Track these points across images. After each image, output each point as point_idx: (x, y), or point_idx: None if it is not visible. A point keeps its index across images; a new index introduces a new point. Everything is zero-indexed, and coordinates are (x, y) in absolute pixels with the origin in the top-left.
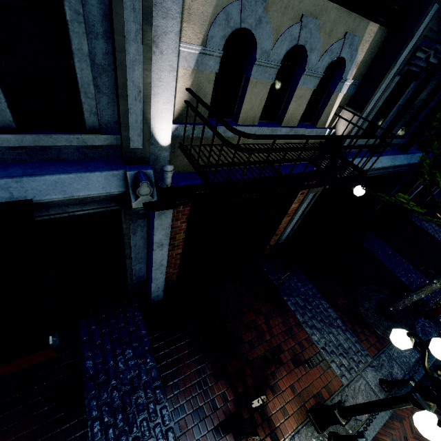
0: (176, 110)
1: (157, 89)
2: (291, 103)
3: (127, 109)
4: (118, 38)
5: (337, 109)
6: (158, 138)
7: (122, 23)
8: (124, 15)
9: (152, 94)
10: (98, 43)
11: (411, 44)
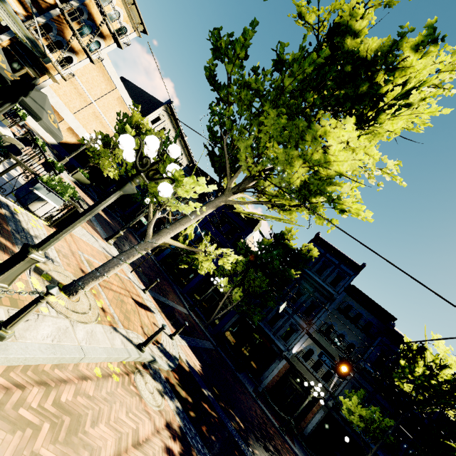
0: (297, 351)
1: (297, 345)
2: (319, 370)
3: (292, 343)
4: (296, 338)
5: (334, 385)
6: (293, 351)
7: (298, 337)
8: (298, 337)
9: (296, 345)
10: (294, 337)
11: (349, 378)
